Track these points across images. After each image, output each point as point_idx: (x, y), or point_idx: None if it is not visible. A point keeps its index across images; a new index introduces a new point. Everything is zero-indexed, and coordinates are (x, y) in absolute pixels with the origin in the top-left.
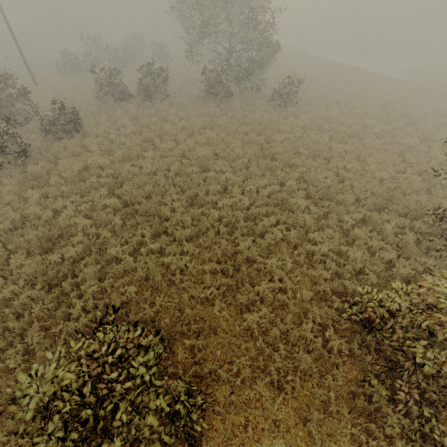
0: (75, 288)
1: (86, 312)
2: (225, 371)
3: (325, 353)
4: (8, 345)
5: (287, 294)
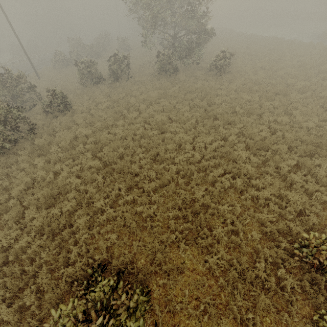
0: (71, 235)
1: (80, 255)
2: (193, 306)
3: (278, 291)
4: (25, 284)
5: (239, 235)
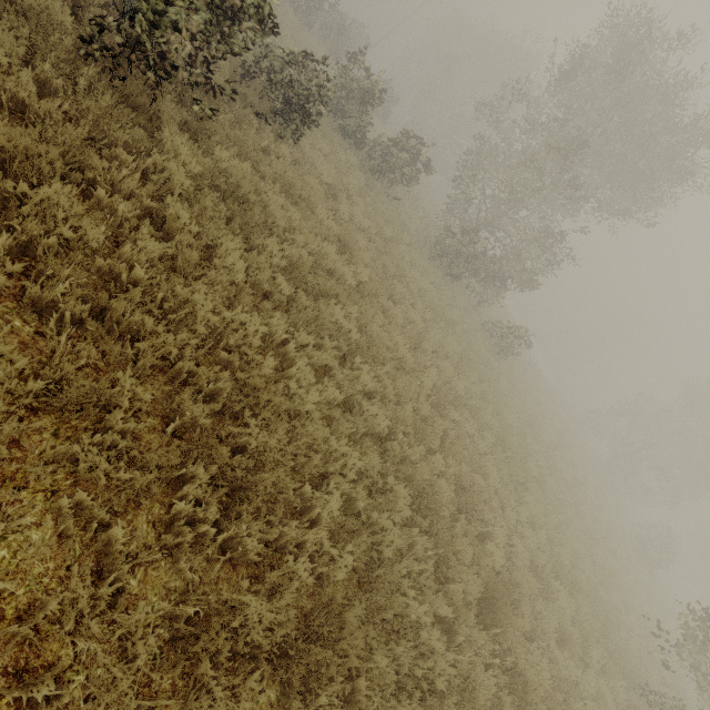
0: None
1: None
2: None
3: None
4: None
5: None
